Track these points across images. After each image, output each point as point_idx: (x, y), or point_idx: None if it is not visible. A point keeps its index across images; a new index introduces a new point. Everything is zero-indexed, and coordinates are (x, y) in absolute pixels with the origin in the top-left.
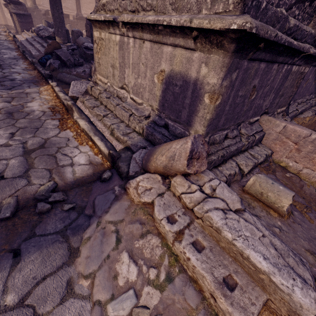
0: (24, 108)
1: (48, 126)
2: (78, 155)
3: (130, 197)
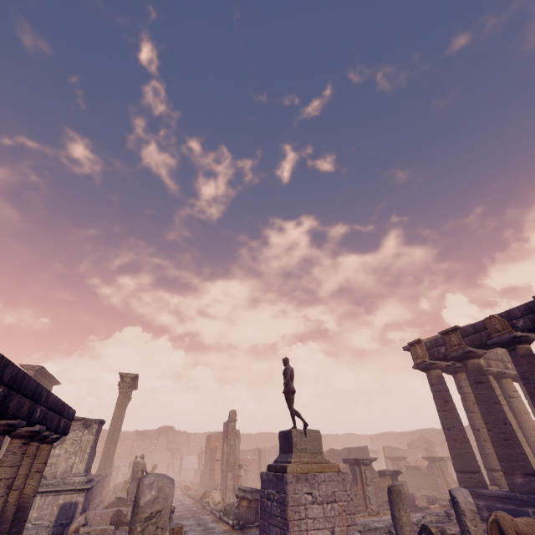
0: None
1: None
2: None
3: None
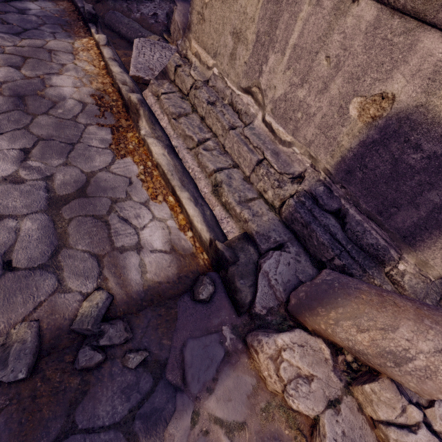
0: (47, 89)
1: (92, 141)
2: (149, 225)
3: (257, 368)
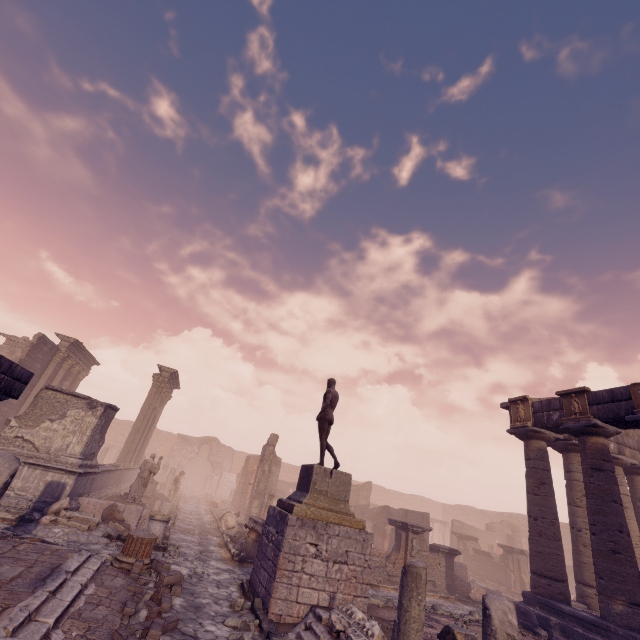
0: None
1: None
2: None
3: (43, 523)
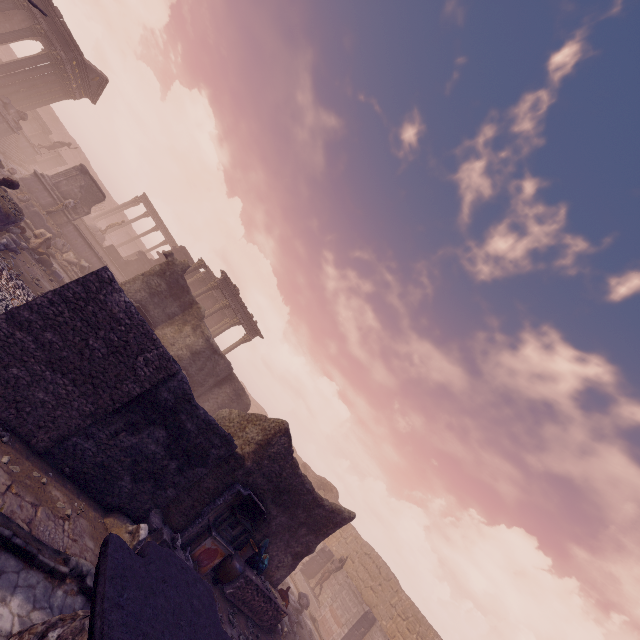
0: None
1: None
2: None
3: None
